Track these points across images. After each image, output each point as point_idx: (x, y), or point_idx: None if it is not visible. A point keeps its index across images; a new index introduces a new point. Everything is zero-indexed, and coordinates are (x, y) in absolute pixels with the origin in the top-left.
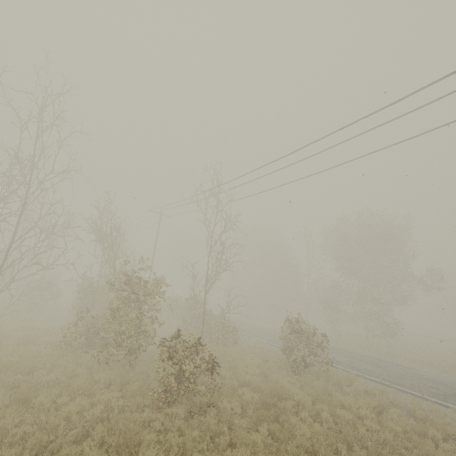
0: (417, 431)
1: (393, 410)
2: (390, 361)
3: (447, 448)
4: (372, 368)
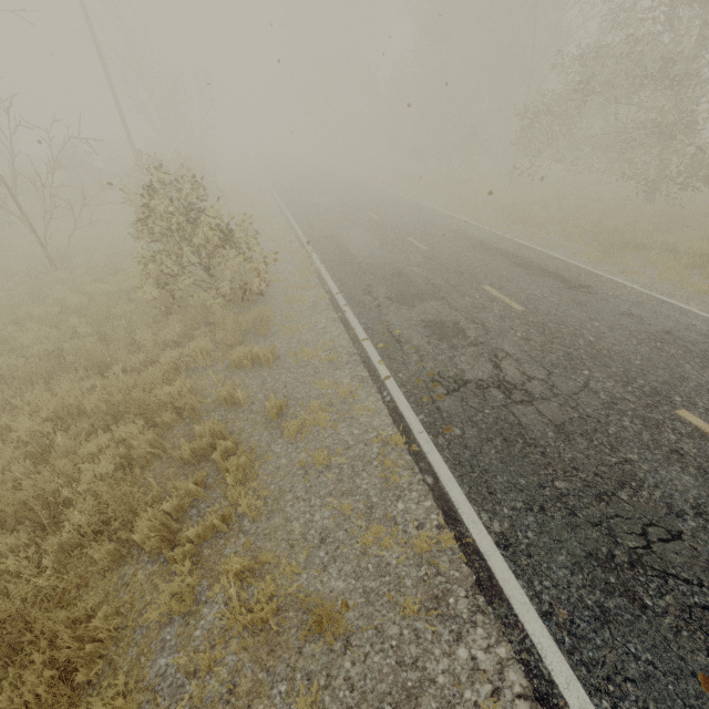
0: (14, 505)
1: (117, 429)
2: (556, 265)
3: (7, 568)
4: (425, 290)
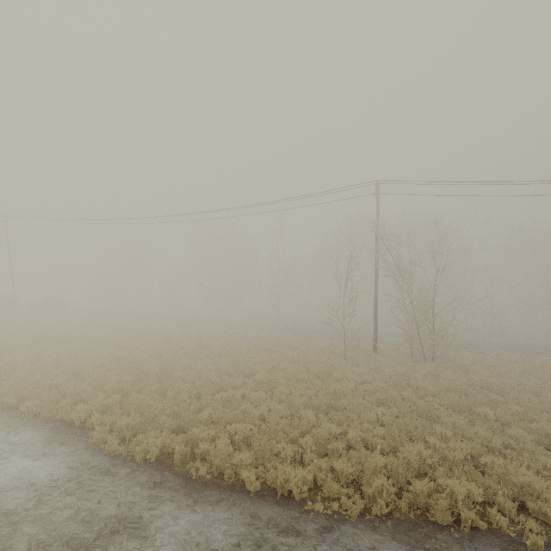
0: None
1: None
2: None
3: None
4: None
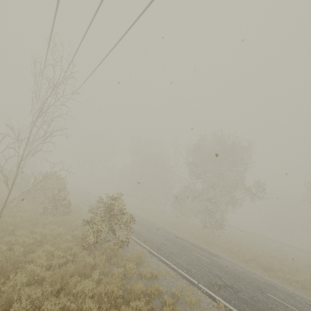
0: None
1: (134, 304)
2: (202, 247)
3: None
4: (177, 251)
